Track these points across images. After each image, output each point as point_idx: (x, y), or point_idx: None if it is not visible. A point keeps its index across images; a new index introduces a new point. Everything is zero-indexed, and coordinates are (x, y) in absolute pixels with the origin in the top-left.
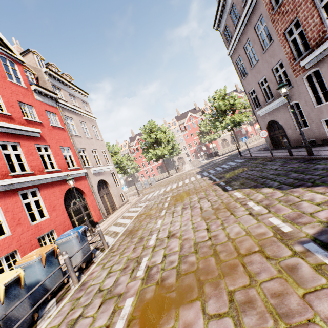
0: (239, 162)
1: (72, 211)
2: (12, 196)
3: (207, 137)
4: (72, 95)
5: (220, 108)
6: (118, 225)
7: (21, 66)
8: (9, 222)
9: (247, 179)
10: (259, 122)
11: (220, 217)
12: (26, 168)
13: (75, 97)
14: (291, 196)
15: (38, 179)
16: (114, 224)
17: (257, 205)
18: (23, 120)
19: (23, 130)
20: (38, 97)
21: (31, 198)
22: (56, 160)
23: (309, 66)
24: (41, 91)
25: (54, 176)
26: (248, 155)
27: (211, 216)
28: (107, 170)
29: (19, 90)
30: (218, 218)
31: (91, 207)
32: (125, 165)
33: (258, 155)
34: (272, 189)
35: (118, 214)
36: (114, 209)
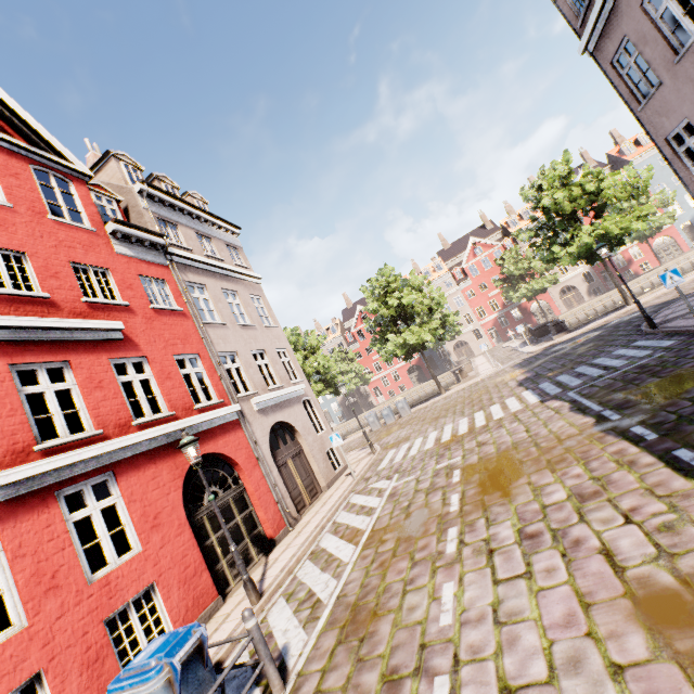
0: (659, 348)
1: (207, 519)
2: (38, 508)
3: (523, 288)
4: (204, 234)
5: (559, 210)
6: (321, 561)
7: (83, 186)
8: (23, 587)
9: None
10: None
11: None
12: (85, 423)
13: (210, 239)
14: None
15: (112, 449)
16: (312, 552)
17: None
18: (81, 305)
19: (79, 329)
20: (122, 247)
21: (93, 502)
22: (162, 390)
23: None
24: (129, 233)
25: (154, 433)
26: (684, 323)
27: None
28: (292, 397)
29: (76, 237)
30: None
31: (255, 500)
32: (335, 375)
33: None
34: None
35: (322, 513)
36: (314, 493)
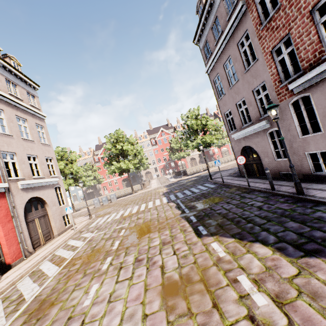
0: (210, 187)
1: None
2: None
3: (177, 154)
4: (12, 81)
5: (192, 127)
6: (36, 277)
7: None
8: None
9: (226, 217)
10: (232, 146)
11: (194, 311)
12: None
13: (16, 85)
14: (314, 278)
15: None
16: (32, 272)
17: (258, 291)
18: None
19: None
20: None
21: None
22: None
23: (298, 90)
24: None
25: None
26: (220, 180)
27: (178, 301)
28: (48, 184)
29: None
30: (190, 313)
31: (3, 241)
32: (81, 176)
33: (231, 181)
34: (272, 251)
35: (49, 249)
36: (48, 238)
